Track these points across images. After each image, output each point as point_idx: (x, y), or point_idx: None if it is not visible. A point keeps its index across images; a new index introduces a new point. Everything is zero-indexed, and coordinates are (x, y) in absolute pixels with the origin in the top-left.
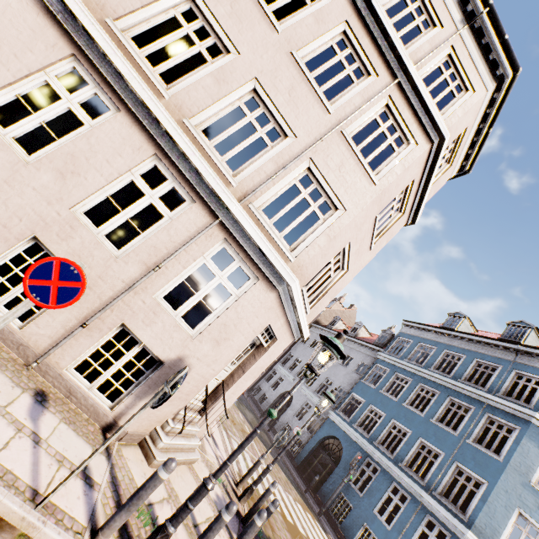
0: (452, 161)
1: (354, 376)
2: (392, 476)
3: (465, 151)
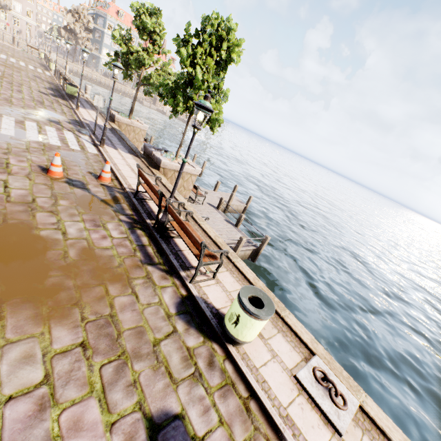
0: None
1: None
2: None
3: None
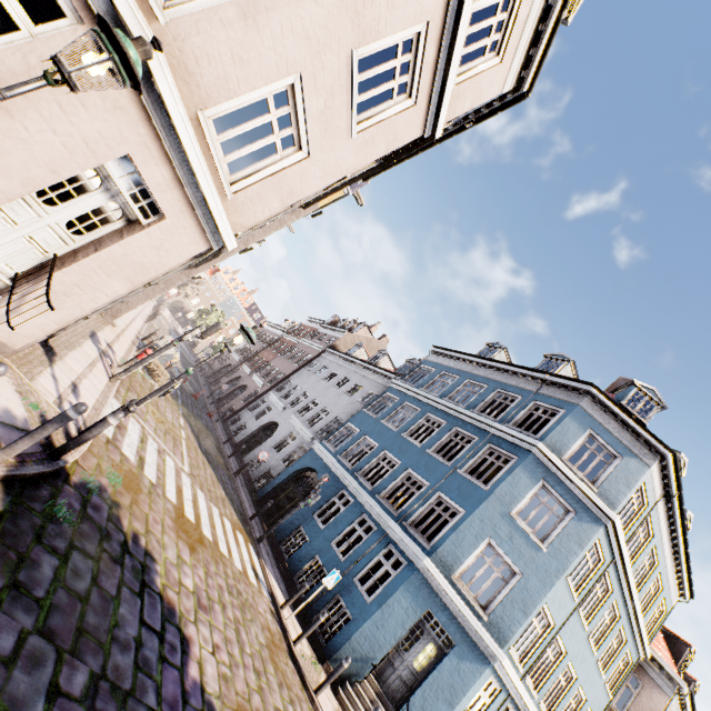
0: (504, 53)
1: (358, 406)
2: (364, 507)
3: (525, 46)
